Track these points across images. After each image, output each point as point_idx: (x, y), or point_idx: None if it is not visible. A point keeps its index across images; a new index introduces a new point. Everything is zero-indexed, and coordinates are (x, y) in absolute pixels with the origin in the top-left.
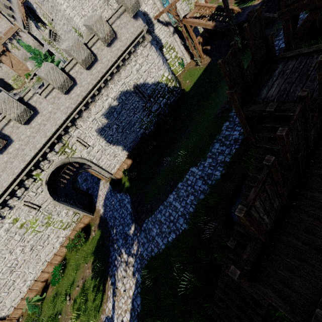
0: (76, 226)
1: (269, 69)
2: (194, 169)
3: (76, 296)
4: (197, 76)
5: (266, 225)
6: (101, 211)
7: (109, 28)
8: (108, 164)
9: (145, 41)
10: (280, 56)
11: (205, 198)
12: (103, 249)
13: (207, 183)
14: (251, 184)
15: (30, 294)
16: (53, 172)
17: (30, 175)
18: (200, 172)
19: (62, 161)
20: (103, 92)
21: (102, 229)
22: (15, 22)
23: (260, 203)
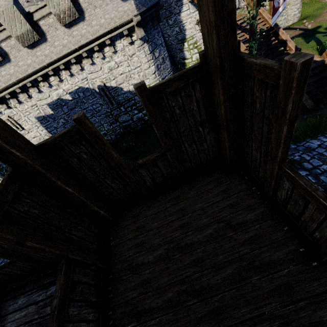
0: None
1: None
2: None
3: None
4: None
5: None
6: None
7: (69, 3)
8: None
9: (135, 35)
10: None
11: None
12: None
13: None
14: None
15: None
16: None
17: None
18: None
19: None
20: (53, 80)
21: None
22: None
23: None
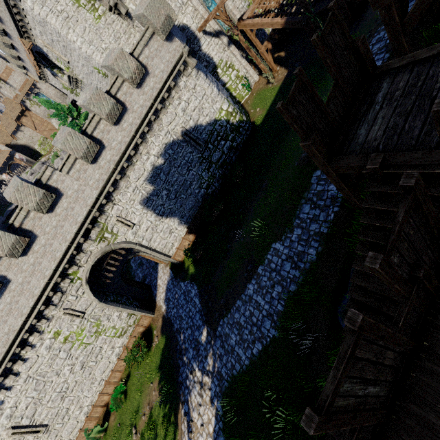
0: (133, 331)
1: (368, 92)
2: (278, 246)
3: (142, 430)
4: (270, 99)
5: (376, 394)
6: (163, 308)
7: (136, 63)
8: (164, 244)
9: (188, 68)
10: (383, 67)
11: (298, 291)
12: (170, 362)
13: (298, 267)
14: (359, 283)
15: (90, 423)
16: (93, 266)
17: (66, 275)
18: (287, 250)
19: (102, 251)
20: (142, 150)
21: (166, 334)
22: (28, 73)
23: (352, 382)
